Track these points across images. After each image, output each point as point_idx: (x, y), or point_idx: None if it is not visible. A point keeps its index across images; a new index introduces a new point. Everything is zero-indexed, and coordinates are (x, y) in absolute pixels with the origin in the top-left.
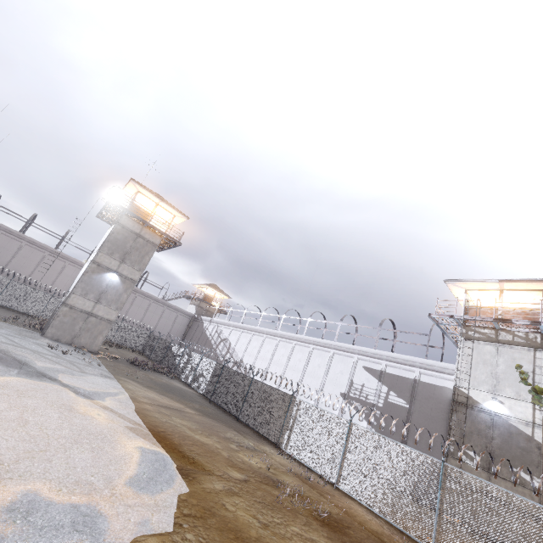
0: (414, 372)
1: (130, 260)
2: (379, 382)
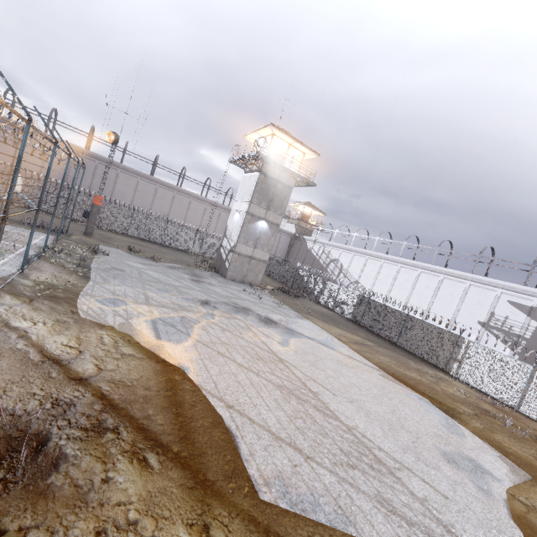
0: None
1: (273, 207)
2: (528, 317)
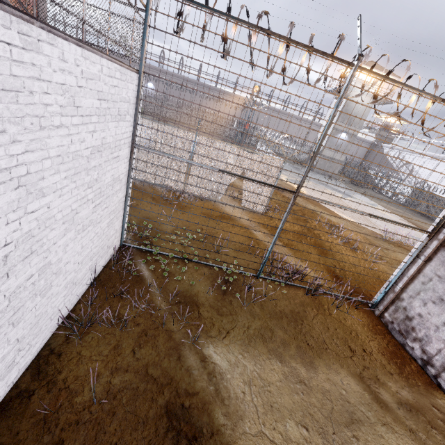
0: None
1: (353, 123)
2: None
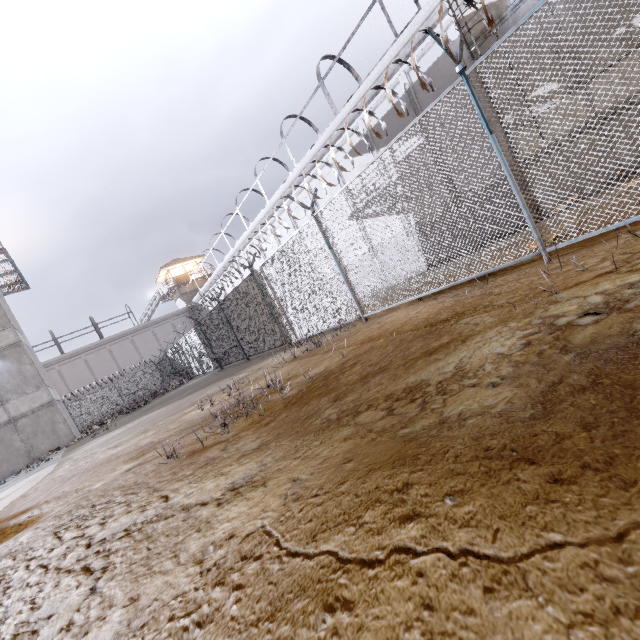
0: (400, 83)
1: None
2: (373, 152)
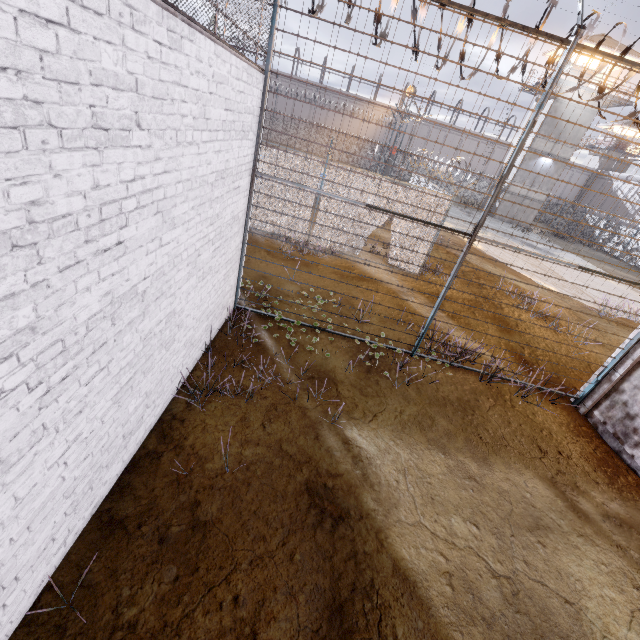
0: None
1: (563, 139)
2: None
